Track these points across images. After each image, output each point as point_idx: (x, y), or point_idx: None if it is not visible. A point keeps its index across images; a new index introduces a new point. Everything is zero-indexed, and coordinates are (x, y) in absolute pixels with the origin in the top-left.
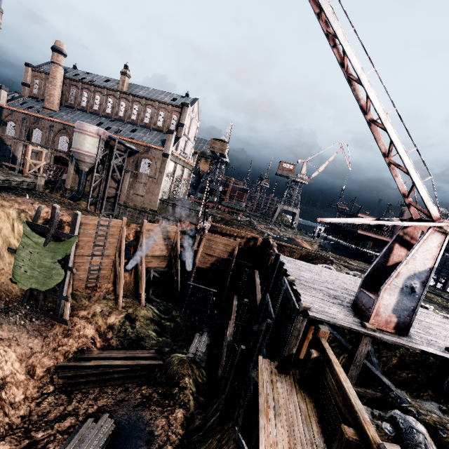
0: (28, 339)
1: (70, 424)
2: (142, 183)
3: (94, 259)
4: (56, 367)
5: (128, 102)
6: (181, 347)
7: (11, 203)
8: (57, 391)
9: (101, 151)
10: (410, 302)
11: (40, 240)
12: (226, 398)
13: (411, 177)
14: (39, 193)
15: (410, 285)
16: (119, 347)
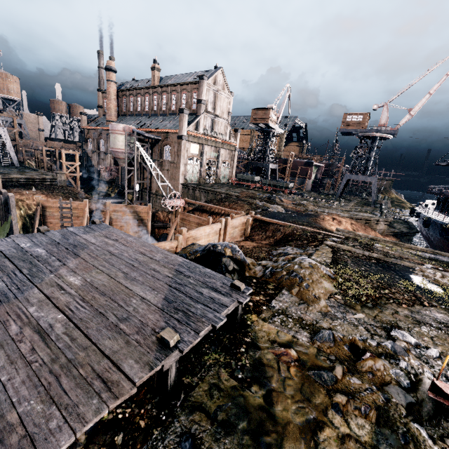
0: None
1: None
2: (166, 170)
3: None
4: None
5: (158, 95)
6: None
7: (15, 194)
8: None
9: (129, 146)
10: None
11: None
12: None
13: None
14: (57, 187)
15: None
16: None
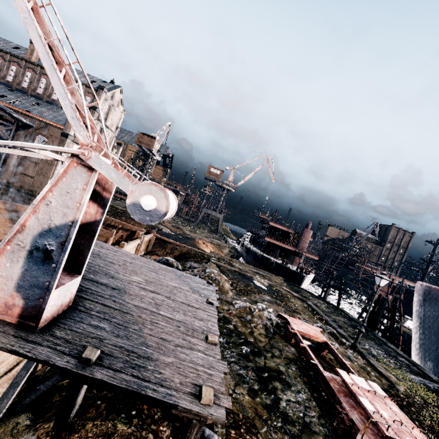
0: None
1: None
2: (33, 162)
3: None
4: None
5: (35, 74)
6: None
7: None
8: None
9: None
10: (44, 275)
11: None
12: None
13: (50, 79)
14: None
15: (43, 246)
16: None
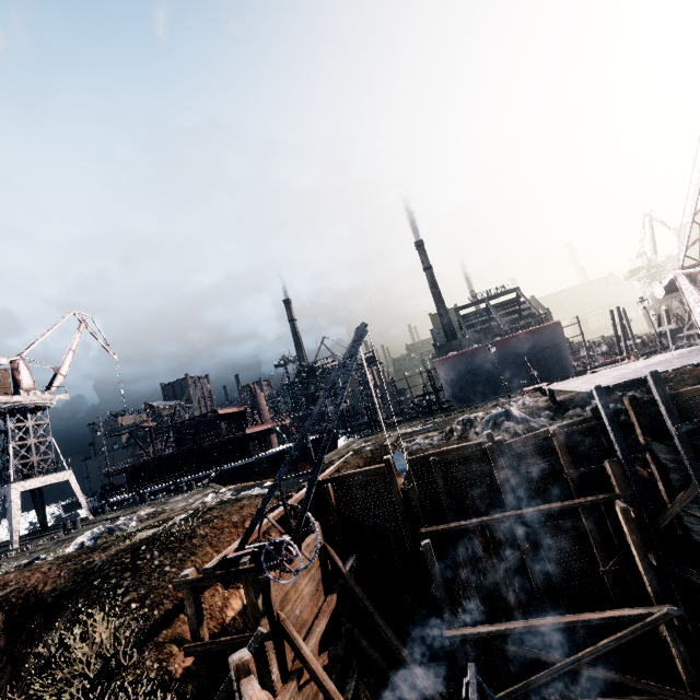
0: None
1: None
2: None
3: None
4: None
5: None
6: None
7: None
8: None
9: None
10: None
11: None
12: None
13: None
14: None
15: None
16: None
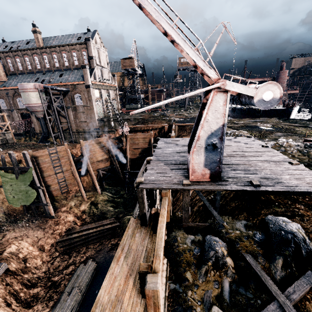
0: (33, 233)
1: (72, 269)
2: (81, 112)
3: (58, 175)
4: (56, 242)
5: (48, 54)
6: (129, 212)
7: None
8: (61, 254)
9: (43, 100)
10: (215, 156)
11: (12, 176)
12: None
13: (183, 49)
14: (11, 144)
15: (211, 143)
16: (92, 222)
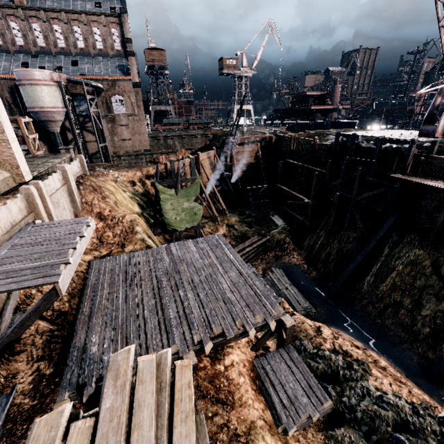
0: None
1: None
2: (124, 125)
3: None
4: None
5: (43, 23)
6: (269, 227)
7: (102, 178)
8: None
9: (67, 101)
10: None
11: (172, 192)
12: (332, 225)
13: None
14: None
15: None
16: (237, 244)
